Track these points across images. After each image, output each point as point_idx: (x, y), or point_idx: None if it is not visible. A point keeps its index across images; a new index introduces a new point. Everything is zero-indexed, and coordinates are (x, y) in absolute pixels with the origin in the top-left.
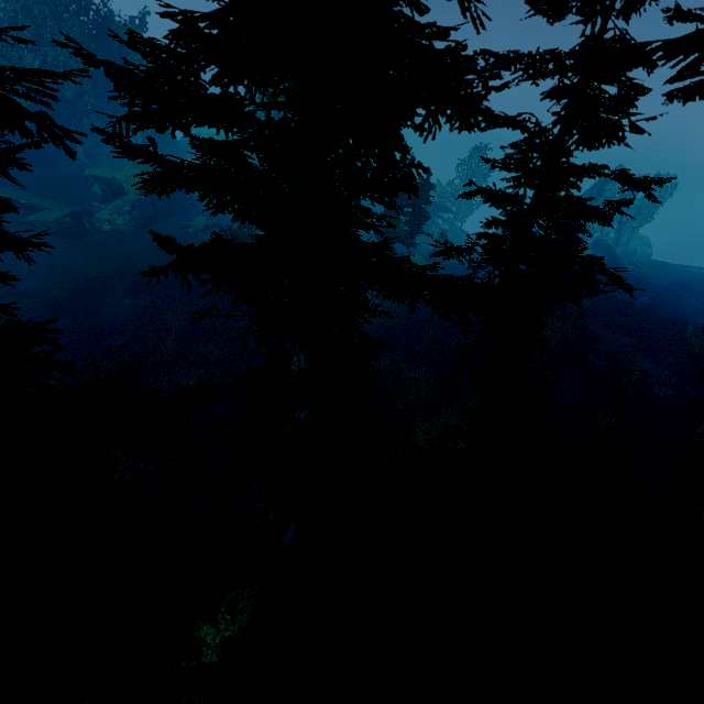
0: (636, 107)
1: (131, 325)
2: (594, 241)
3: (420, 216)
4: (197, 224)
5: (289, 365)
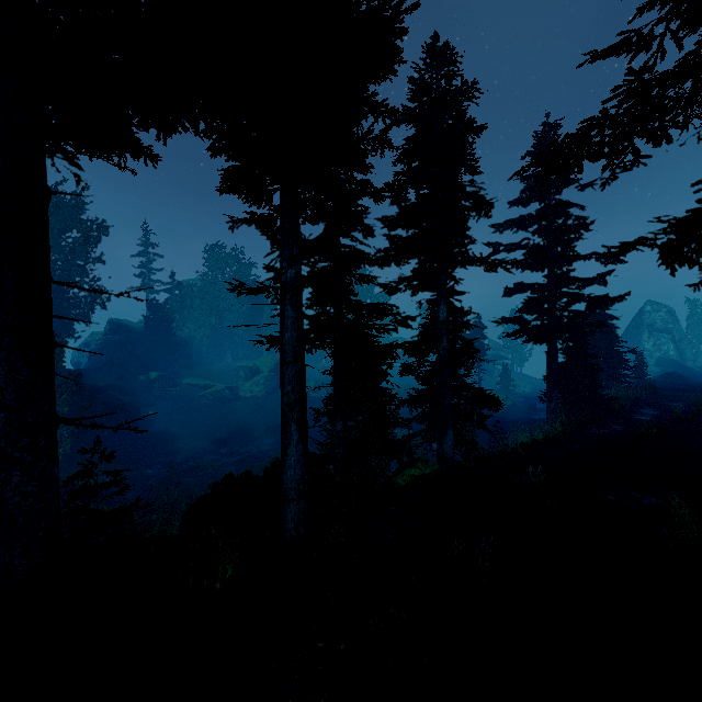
0: (588, 227)
1: (272, 447)
2: (656, 360)
3: (481, 347)
4: (309, 386)
5: (438, 318)
